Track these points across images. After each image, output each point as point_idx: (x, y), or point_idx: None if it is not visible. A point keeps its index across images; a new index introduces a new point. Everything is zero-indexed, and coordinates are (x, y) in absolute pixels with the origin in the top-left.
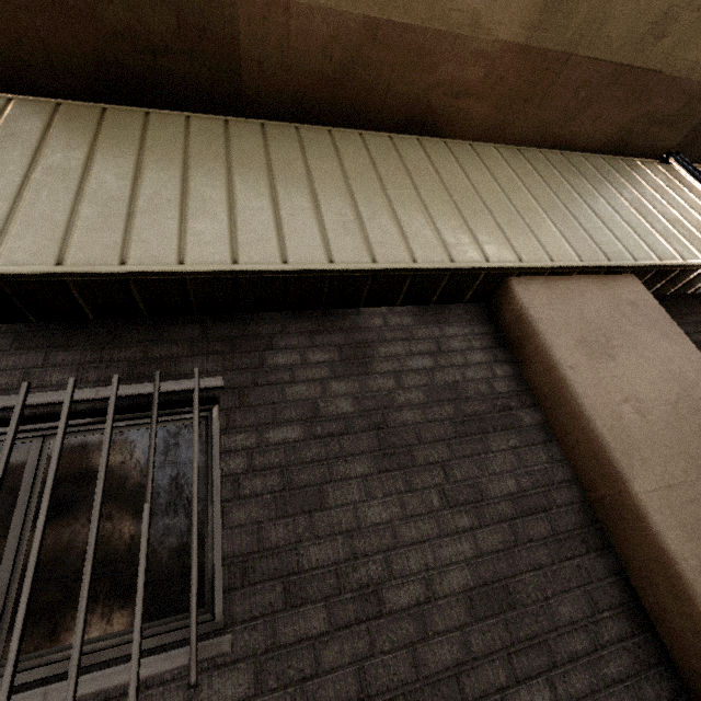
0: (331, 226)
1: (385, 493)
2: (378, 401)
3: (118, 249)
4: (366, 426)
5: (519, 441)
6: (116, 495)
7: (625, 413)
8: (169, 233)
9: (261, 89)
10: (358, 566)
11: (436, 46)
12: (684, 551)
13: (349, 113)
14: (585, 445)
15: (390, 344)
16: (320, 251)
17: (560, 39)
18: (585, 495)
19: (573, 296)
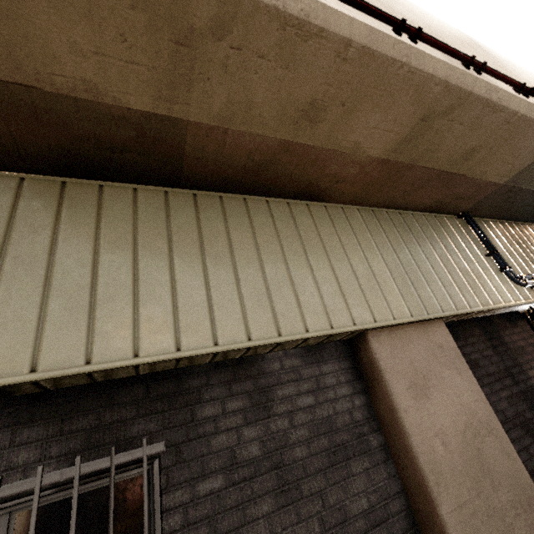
0: (248, 301)
1: (282, 527)
2: (277, 442)
3: (83, 346)
4: (269, 467)
5: (369, 463)
6: (67, 533)
7: (436, 446)
8: (125, 323)
9: (196, 173)
10: None
11: (328, 157)
12: None
13: (261, 188)
14: (411, 471)
15: (285, 386)
16: (241, 328)
17: (408, 158)
18: (409, 503)
19: (406, 344)
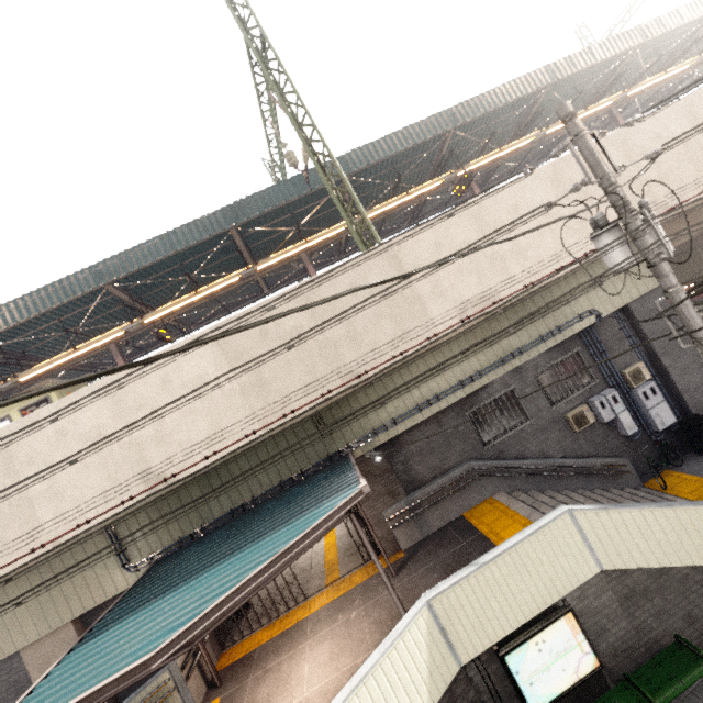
0: None
1: None
2: None
3: None
4: None
5: None
6: None
7: None
8: None
9: None
10: None
11: None
12: None
13: None
14: None
15: None
16: None
17: None
18: None
19: (40, 647)
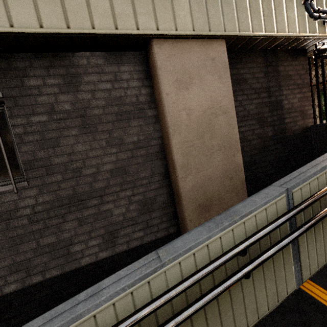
0: None
1: (84, 141)
2: (82, 105)
3: None
4: (77, 116)
5: (143, 123)
6: None
7: (182, 115)
8: None
9: None
10: (73, 164)
11: None
12: (179, 160)
13: None
14: (163, 126)
15: (90, 75)
16: (33, 17)
17: None
18: (163, 142)
19: (184, 53)
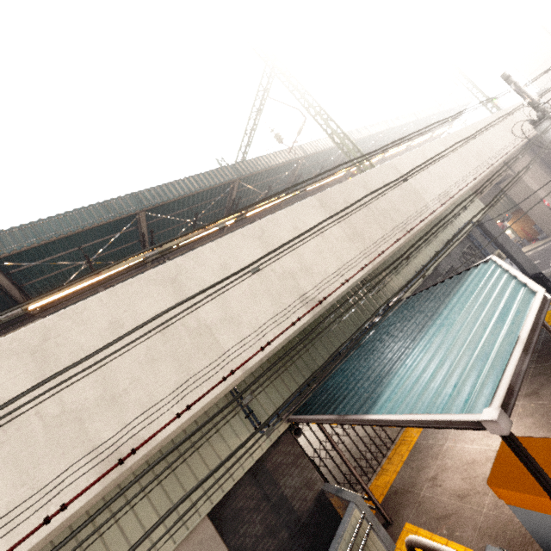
0: None
1: None
2: None
3: None
4: None
5: None
6: None
7: None
8: None
9: None
10: None
11: None
12: None
13: None
14: None
15: None
16: None
17: None
18: None
19: None
